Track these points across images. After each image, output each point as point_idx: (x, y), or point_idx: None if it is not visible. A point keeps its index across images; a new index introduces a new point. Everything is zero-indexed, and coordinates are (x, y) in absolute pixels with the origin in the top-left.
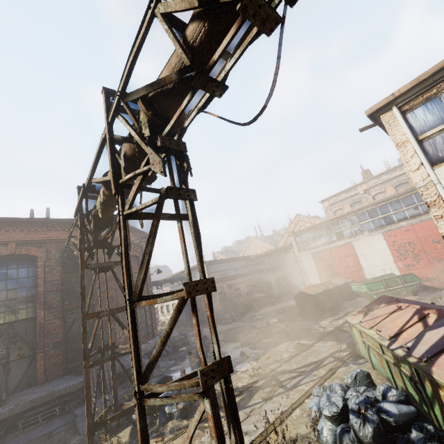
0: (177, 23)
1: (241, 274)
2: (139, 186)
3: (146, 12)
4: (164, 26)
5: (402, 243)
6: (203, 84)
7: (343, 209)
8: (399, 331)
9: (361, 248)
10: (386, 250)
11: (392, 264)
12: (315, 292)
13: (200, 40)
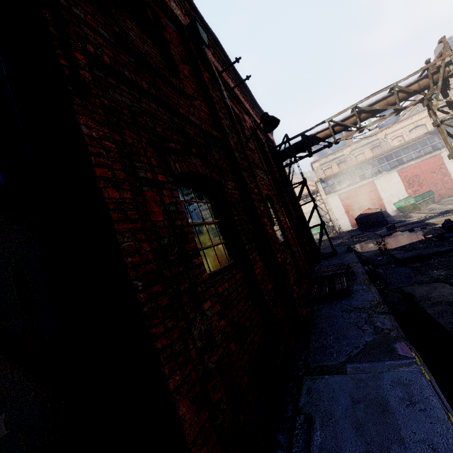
0: None
1: None
2: None
3: None
4: None
5: (411, 176)
6: None
7: (331, 168)
8: None
9: (381, 184)
10: (399, 182)
11: (404, 192)
12: (378, 210)
13: None
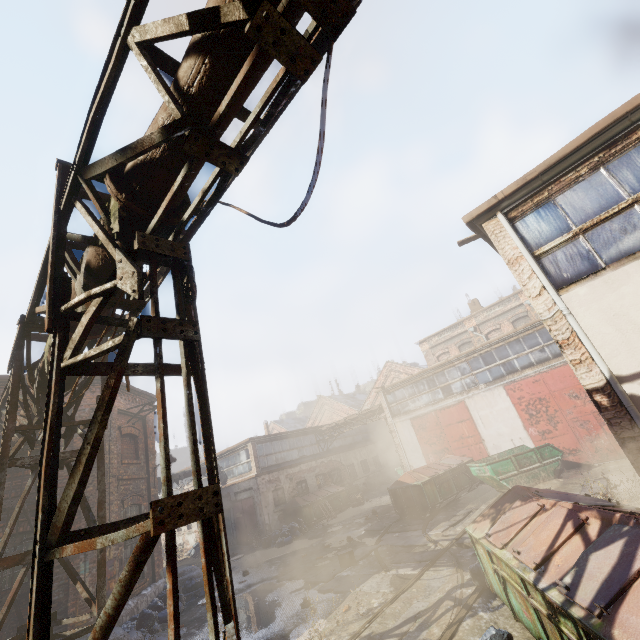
0: (168, 63)
1: (308, 456)
2: (95, 315)
3: (115, 41)
4: (141, 62)
5: (531, 399)
6: (205, 150)
7: (448, 353)
8: (548, 552)
9: (477, 409)
10: (511, 410)
11: (522, 431)
12: (418, 481)
13: (200, 85)
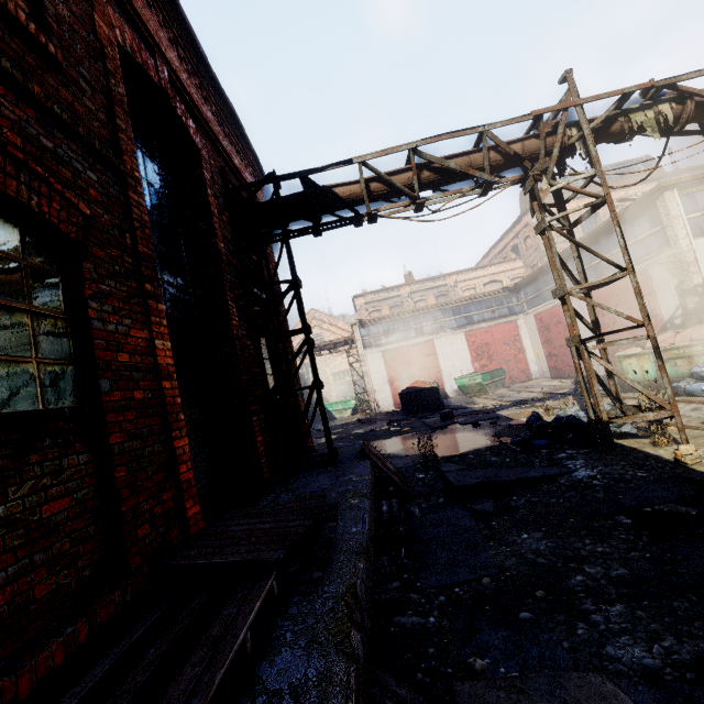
0: None
1: None
2: None
3: None
4: None
5: (481, 343)
6: None
7: (380, 312)
8: None
9: (442, 347)
10: (466, 350)
11: (469, 365)
12: (434, 384)
13: None
